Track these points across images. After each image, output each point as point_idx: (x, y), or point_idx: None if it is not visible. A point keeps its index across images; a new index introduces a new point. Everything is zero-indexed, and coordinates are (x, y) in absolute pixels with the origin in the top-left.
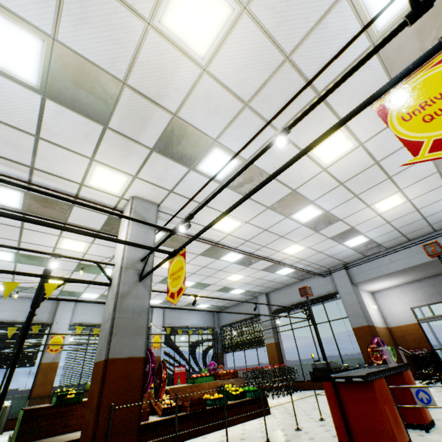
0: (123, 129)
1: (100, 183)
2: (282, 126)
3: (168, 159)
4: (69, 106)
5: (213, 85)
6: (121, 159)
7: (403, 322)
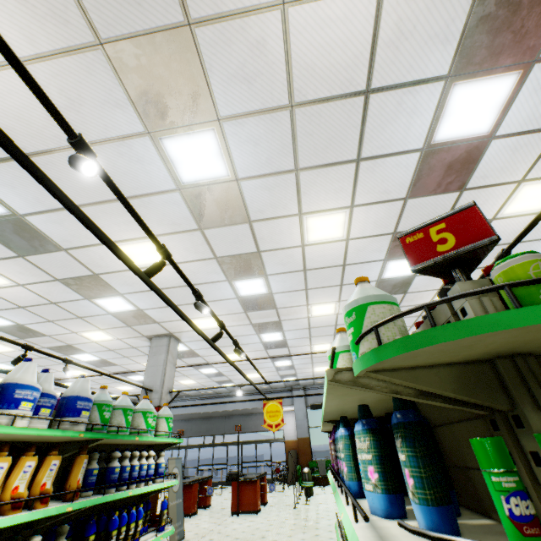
0: None
1: None
2: (45, 365)
3: None
4: None
5: (3, 355)
6: None
7: None
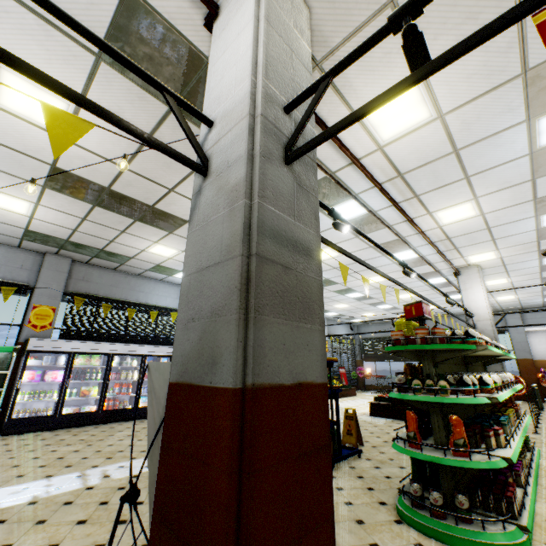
0: (544, 242)
1: (474, 257)
2: None
3: (537, 254)
4: (540, 233)
5: None
6: (512, 251)
7: (544, 358)
